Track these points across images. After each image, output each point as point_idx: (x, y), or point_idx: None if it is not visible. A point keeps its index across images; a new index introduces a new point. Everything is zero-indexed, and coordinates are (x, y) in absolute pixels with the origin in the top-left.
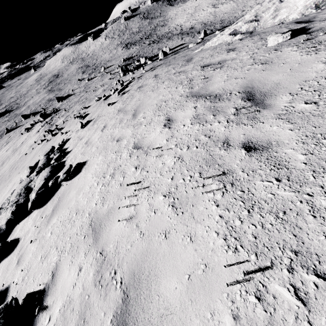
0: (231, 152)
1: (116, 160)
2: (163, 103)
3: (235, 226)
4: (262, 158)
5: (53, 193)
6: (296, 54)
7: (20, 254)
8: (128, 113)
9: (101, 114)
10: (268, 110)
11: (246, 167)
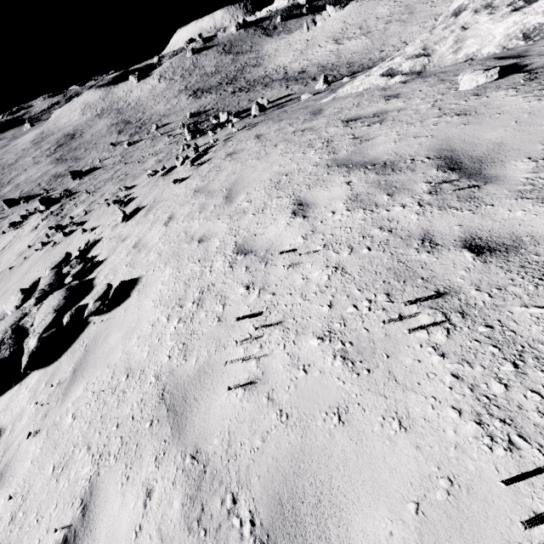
0: (442, 255)
1: (203, 274)
2: (283, 177)
3: (493, 395)
4: (510, 265)
5: (73, 337)
6: (517, 100)
7: (4, 462)
8: (214, 194)
9: (161, 197)
10: (495, 184)
11: (483, 282)
